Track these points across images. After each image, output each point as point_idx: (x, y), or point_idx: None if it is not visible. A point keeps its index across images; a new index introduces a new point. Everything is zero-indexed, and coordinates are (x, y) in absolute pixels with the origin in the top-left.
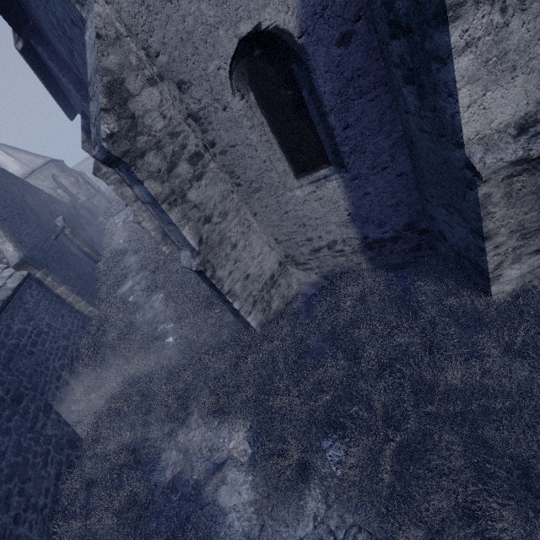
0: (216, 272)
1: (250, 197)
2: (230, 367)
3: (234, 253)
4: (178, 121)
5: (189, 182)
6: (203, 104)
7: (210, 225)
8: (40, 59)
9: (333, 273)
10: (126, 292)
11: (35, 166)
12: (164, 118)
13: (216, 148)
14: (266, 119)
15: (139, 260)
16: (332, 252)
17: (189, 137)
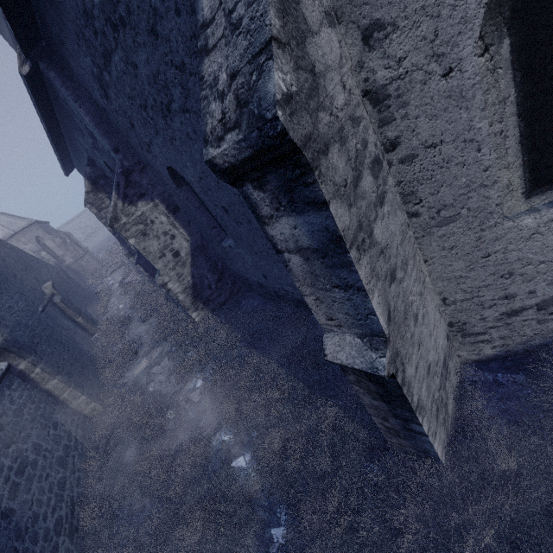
0: (405, 372)
1: (426, 235)
2: (415, 546)
3: (416, 330)
4: (356, 98)
5: (374, 208)
6: (405, 67)
7: (395, 285)
8: (46, 93)
9: (526, 346)
10: (142, 376)
11: (17, 228)
12: (344, 89)
13: (396, 153)
14: (516, 90)
15: (156, 331)
16: (542, 314)
17: (367, 130)
